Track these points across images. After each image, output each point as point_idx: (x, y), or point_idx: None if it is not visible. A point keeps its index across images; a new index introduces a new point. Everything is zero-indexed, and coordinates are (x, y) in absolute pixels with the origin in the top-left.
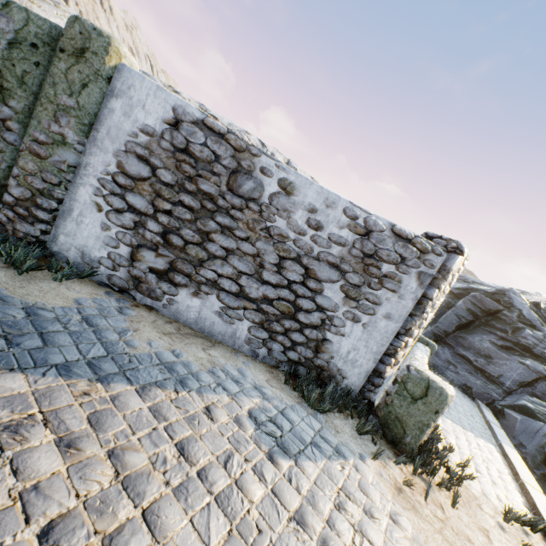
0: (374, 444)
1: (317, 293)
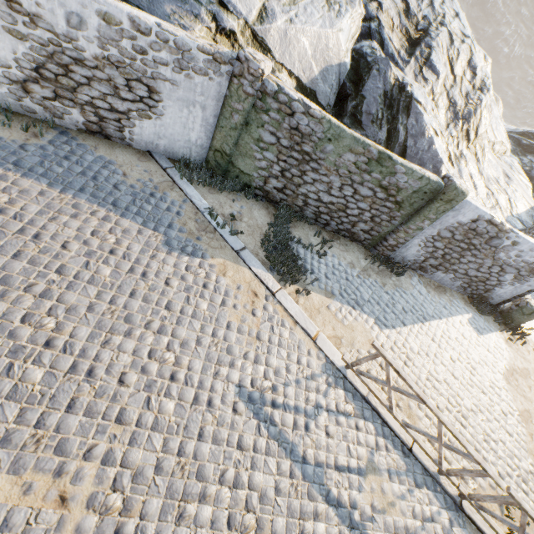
0: (499, 325)
1: (501, 276)
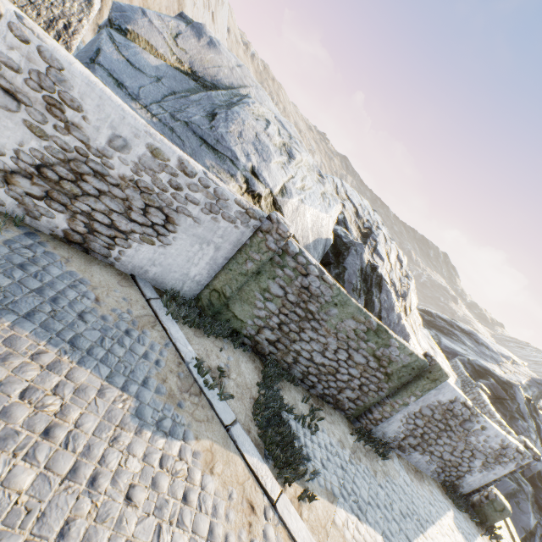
0: (476, 525)
1: (471, 461)
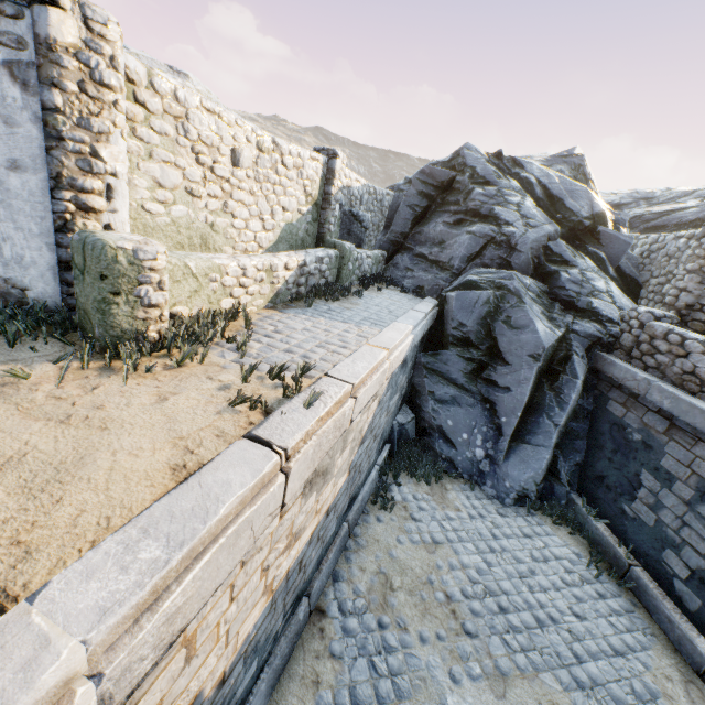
0: (36, 352)
1: None
